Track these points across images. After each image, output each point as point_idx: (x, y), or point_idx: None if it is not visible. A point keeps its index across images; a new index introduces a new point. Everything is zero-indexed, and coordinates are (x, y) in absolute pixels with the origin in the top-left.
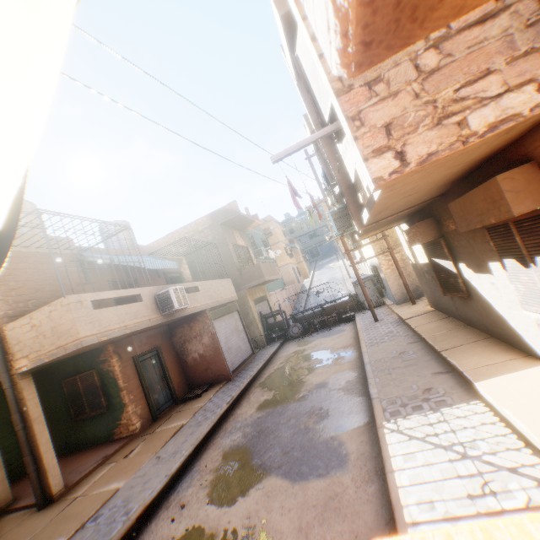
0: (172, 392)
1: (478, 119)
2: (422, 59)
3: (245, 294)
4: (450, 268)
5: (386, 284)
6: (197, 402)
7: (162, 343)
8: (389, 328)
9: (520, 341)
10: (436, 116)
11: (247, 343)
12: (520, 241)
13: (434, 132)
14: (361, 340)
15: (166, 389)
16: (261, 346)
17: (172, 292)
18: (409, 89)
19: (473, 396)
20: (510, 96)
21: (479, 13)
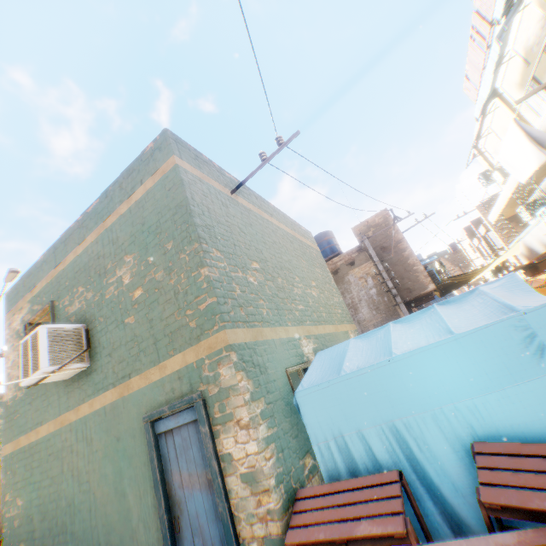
0: None
1: None
2: None
3: None
4: None
5: None
6: None
7: None
8: None
9: None
10: None
11: None
12: None
13: None
14: None
15: None
16: None
17: None
18: None
19: None
20: None
21: None
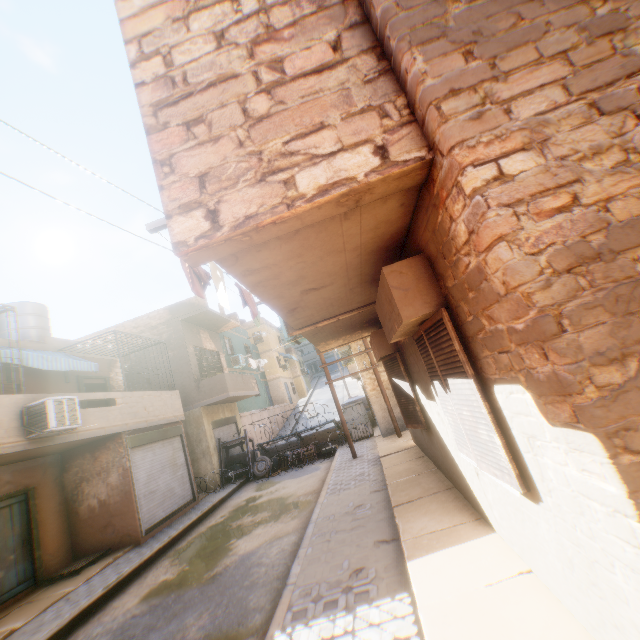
0: (37, 565)
1: (309, 179)
2: (252, 103)
3: (201, 414)
4: (409, 392)
5: (372, 409)
6: (68, 584)
7: (43, 482)
8: (362, 468)
9: (473, 495)
10: (261, 170)
11: (187, 484)
12: (434, 357)
13: (257, 189)
14: (325, 484)
15: (28, 559)
16: (212, 488)
17: (52, 404)
18: (234, 134)
19: (405, 583)
20: (346, 156)
21: (318, 62)
